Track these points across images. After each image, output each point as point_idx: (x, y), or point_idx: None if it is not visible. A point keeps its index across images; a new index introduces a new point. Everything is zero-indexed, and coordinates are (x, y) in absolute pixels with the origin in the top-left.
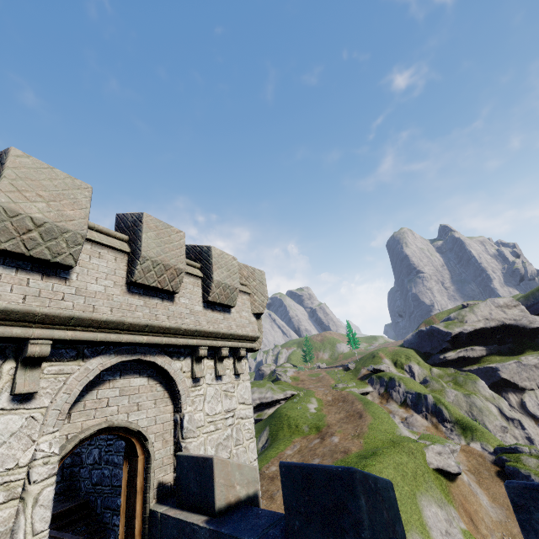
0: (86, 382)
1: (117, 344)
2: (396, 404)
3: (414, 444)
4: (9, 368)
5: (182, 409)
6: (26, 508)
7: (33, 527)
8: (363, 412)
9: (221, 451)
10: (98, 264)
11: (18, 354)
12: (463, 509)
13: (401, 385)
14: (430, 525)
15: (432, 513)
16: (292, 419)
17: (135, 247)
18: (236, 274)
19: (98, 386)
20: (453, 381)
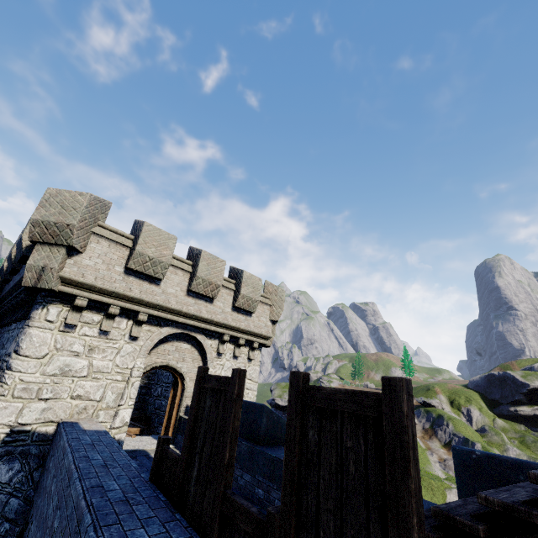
0: (159, 338)
1: (177, 322)
2: (439, 443)
3: (436, 481)
4: (130, 323)
5: None
6: (129, 386)
7: (130, 395)
8: None
9: None
10: (174, 278)
11: (134, 318)
12: None
13: (449, 425)
14: None
15: None
16: None
17: (194, 270)
18: (259, 290)
19: (165, 343)
20: (520, 439)
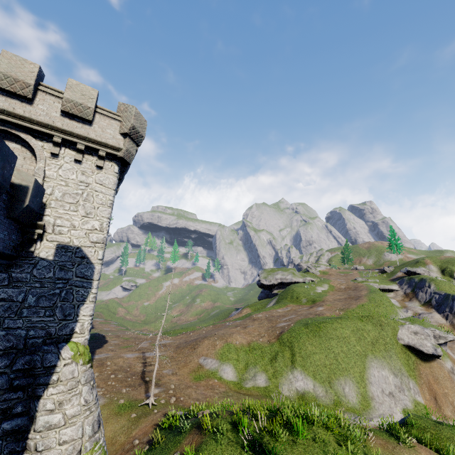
0: None
1: None
2: (418, 303)
3: (387, 319)
4: None
5: (37, 164)
6: None
7: None
8: (362, 296)
9: (68, 197)
10: None
11: None
12: (428, 387)
13: (431, 286)
14: (372, 381)
15: (380, 375)
16: (295, 293)
17: None
18: (92, 99)
19: None
20: None
